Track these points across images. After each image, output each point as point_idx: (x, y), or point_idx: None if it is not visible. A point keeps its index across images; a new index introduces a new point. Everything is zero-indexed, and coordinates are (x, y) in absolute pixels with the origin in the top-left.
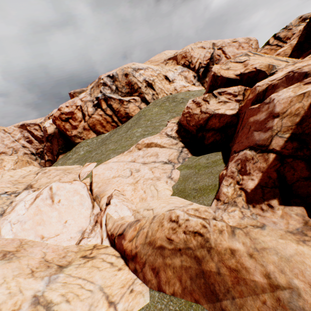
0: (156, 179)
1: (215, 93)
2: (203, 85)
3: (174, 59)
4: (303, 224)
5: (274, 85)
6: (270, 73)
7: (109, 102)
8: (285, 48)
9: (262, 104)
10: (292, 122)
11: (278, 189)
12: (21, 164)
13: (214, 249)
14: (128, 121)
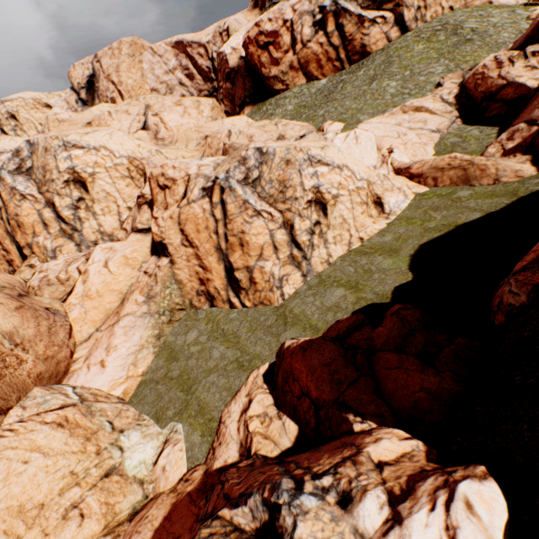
0: (423, 145)
1: (527, 52)
2: None
3: None
4: (525, 160)
5: None
6: None
7: (341, 21)
8: None
9: None
10: None
11: (525, 148)
12: (217, 112)
13: (475, 164)
14: (361, 62)
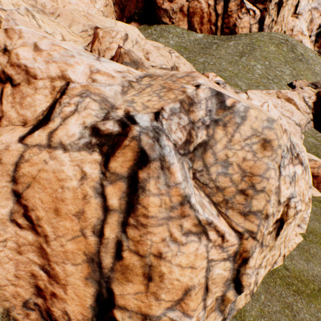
0: (293, 134)
1: None
2: (315, 44)
3: None
4: None
5: None
6: None
7: None
8: None
9: None
10: None
11: None
12: (109, 11)
13: None
14: (230, 36)
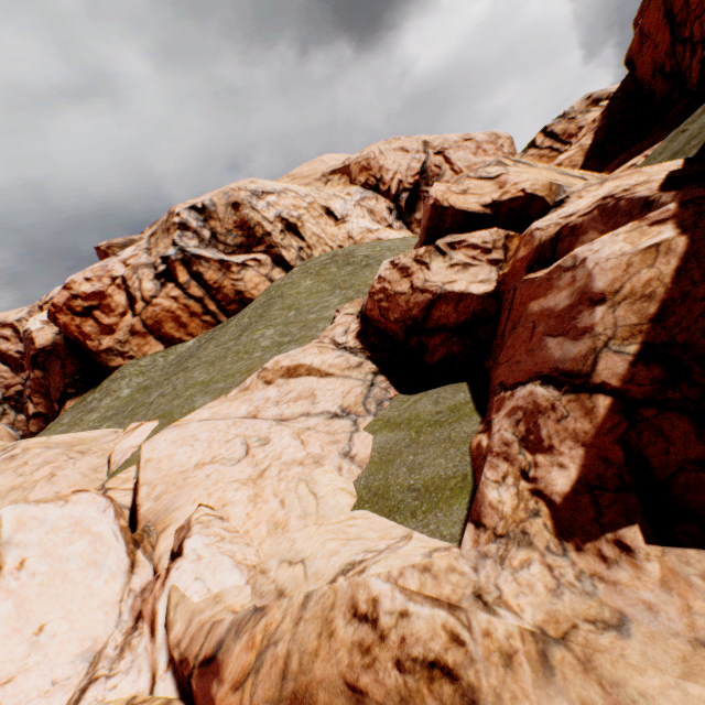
0: (312, 462)
1: (440, 245)
2: (411, 227)
3: (343, 173)
4: None
5: (575, 226)
6: (555, 202)
7: (196, 268)
8: (570, 153)
9: (555, 270)
10: (641, 315)
11: (634, 494)
12: None
13: None
14: (242, 310)
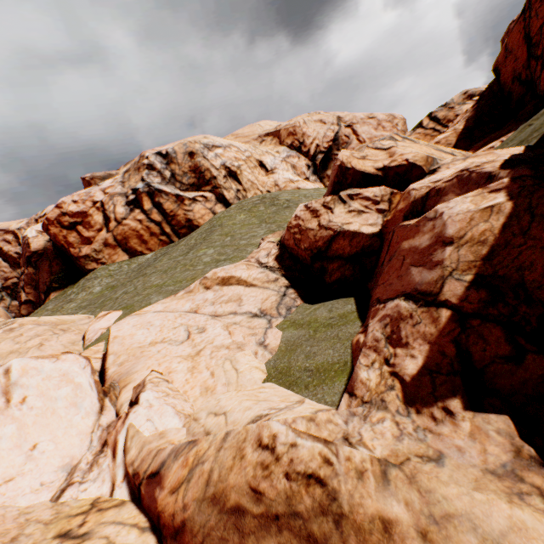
0: (236, 347)
1: (343, 196)
2: (323, 181)
3: (275, 135)
4: (514, 455)
5: (440, 189)
6: (429, 170)
7: (157, 199)
8: (446, 134)
9: (422, 219)
10: (476, 255)
11: (459, 377)
12: None
13: (349, 518)
14: (190, 234)
